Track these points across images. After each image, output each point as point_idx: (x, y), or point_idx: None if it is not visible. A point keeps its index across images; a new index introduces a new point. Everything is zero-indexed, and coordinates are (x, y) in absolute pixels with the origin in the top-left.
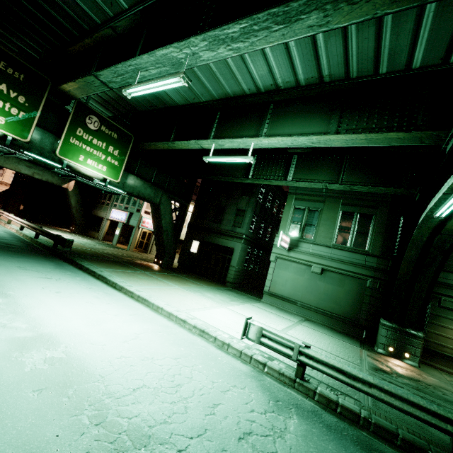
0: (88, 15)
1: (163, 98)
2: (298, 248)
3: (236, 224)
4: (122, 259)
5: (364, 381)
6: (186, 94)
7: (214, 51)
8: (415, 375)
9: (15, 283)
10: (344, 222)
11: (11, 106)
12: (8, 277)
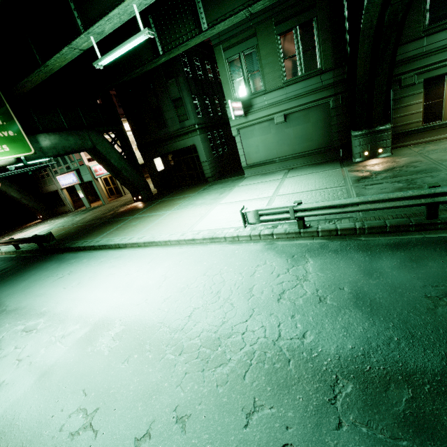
0: None
1: None
2: (253, 108)
3: (181, 118)
4: (106, 217)
5: (352, 204)
6: None
7: None
8: (390, 164)
9: (40, 299)
10: (286, 48)
11: None
12: (30, 299)
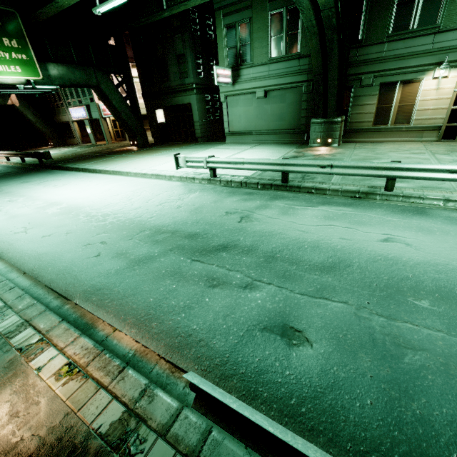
0: None
1: None
2: (240, 78)
3: (182, 75)
4: (101, 153)
5: (239, 163)
6: None
7: None
8: (324, 152)
9: (26, 190)
10: (274, 26)
11: None
12: (19, 189)
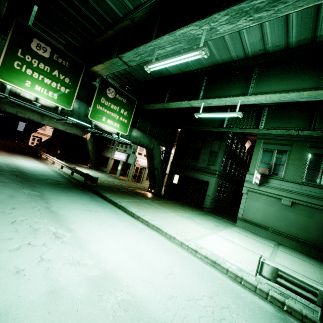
0: (113, 11)
1: (161, 70)
2: (268, 184)
3: (209, 162)
4: (127, 189)
5: None
6: (180, 65)
7: (232, 24)
8: None
9: (72, 217)
10: (312, 162)
11: (61, 85)
12: (66, 212)
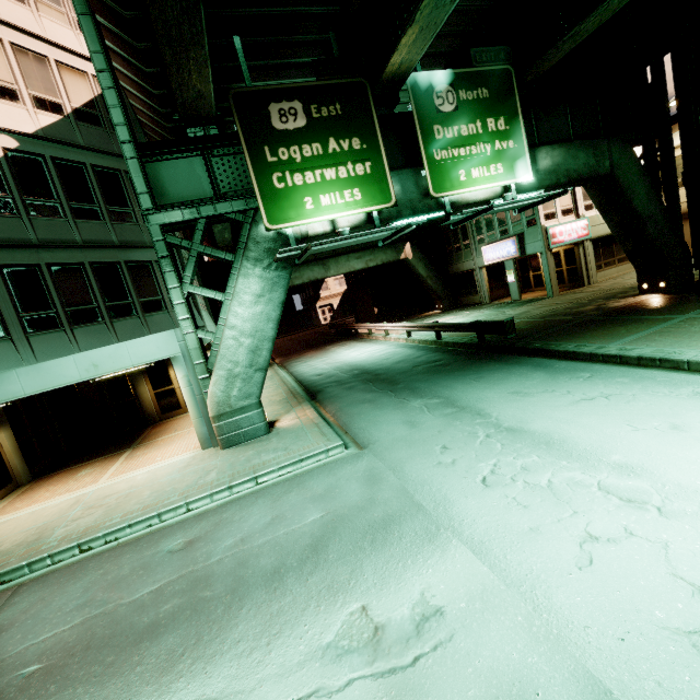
0: None
1: None
2: None
3: None
4: (585, 314)
5: None
6: None
7: None
8: None
9: (575, 430)
10: None
11: (353, 165)
12: (543, 422)
